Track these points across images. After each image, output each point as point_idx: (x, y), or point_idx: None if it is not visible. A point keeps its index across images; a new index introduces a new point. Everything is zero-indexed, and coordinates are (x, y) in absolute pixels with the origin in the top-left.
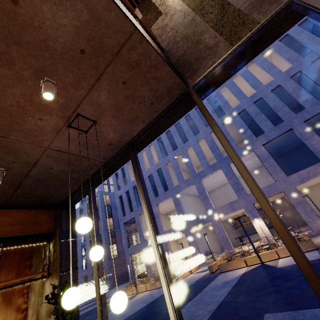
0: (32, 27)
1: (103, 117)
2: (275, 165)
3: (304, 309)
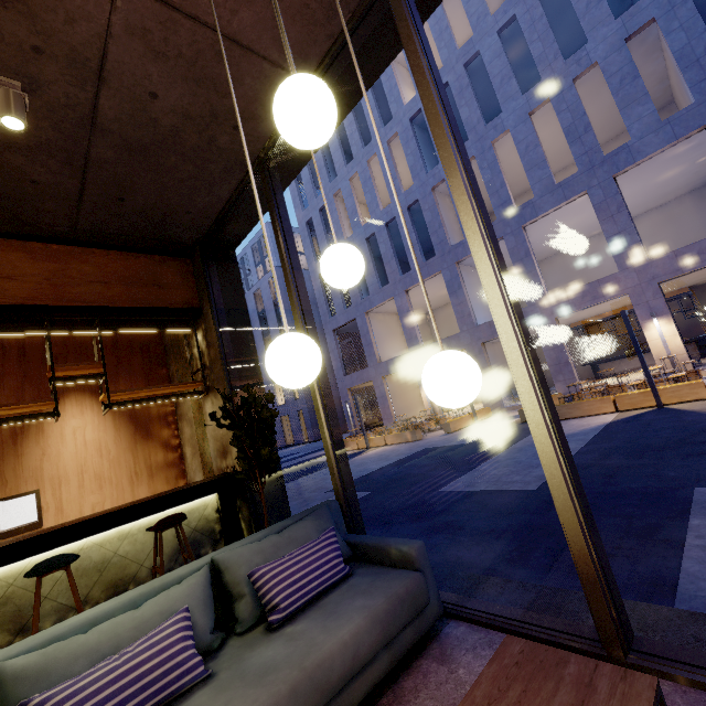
0: None
1: None
2: None
3: None
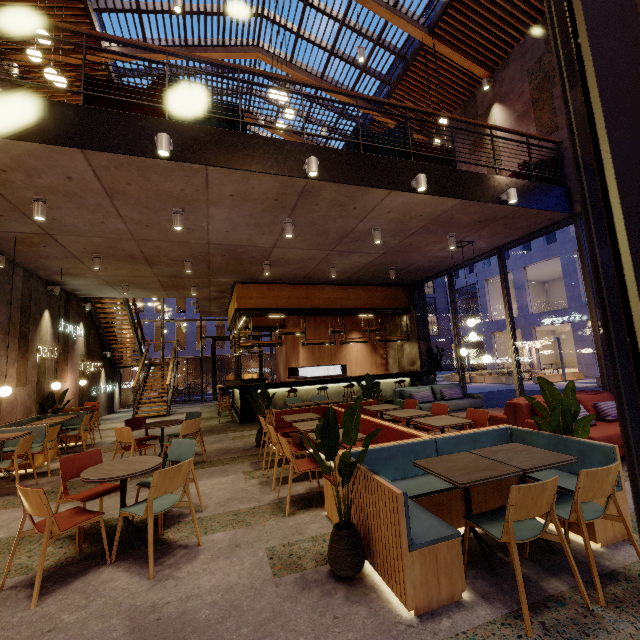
0: (454, 222)
1: (480, 239)
2: None
3: None
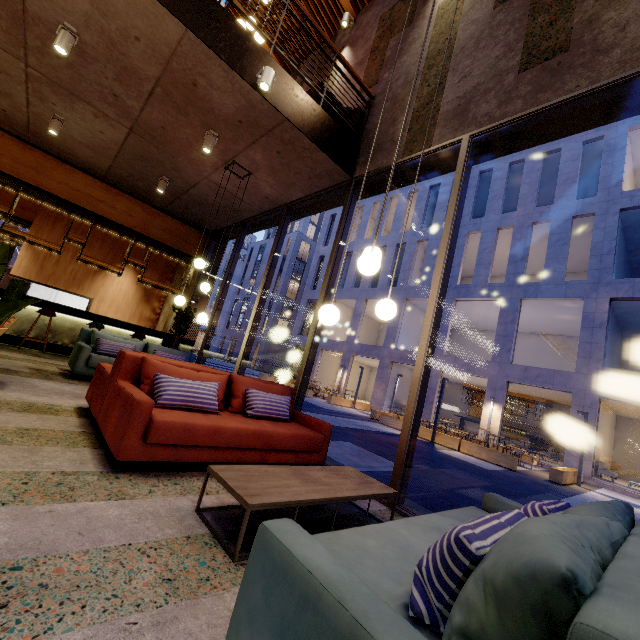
0: (204, 100)
1: (259, 172)
2: (599, 345)
3: (379, 455)
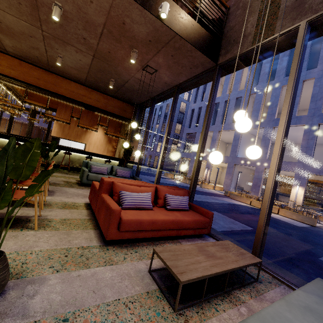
0: (129, 31)
1: (161, 69)
2: None
3: (233, 219)
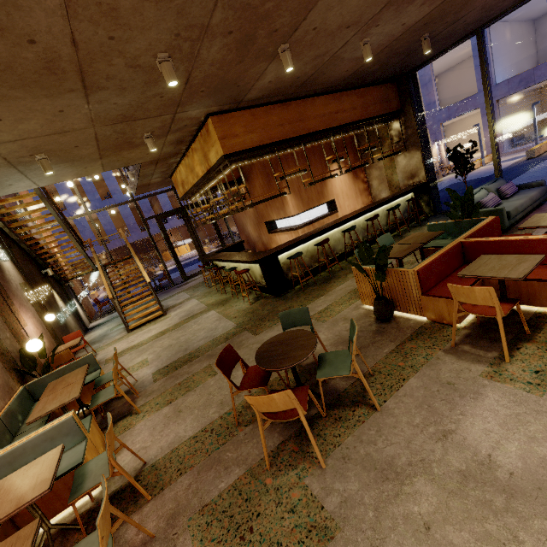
0: None
1: None
2: None
3: None
